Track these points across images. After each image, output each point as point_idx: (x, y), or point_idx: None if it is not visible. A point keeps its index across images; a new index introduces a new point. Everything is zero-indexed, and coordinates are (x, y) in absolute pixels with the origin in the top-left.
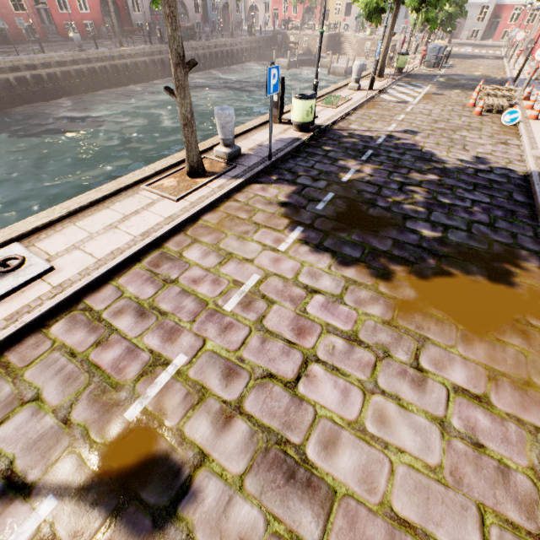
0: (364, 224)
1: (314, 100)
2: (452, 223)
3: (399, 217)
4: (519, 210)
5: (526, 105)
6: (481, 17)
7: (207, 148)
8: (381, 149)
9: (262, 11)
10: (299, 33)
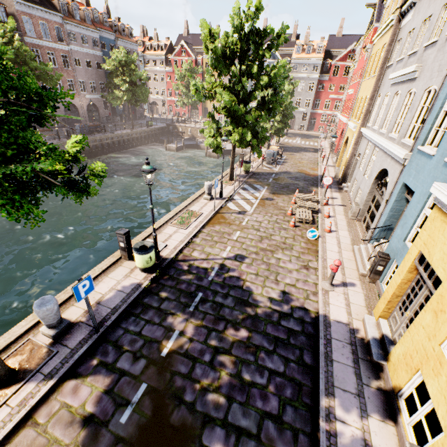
0: (161, 446)
1: (152, 252)
2: (246, 422)
3: (199, 421)
4: (305, 382)
5: (324, 214)
6: (304, 118)
7: (37, 321)
8: (210, 290)
9: (161, 105)
10: (185, 125)
